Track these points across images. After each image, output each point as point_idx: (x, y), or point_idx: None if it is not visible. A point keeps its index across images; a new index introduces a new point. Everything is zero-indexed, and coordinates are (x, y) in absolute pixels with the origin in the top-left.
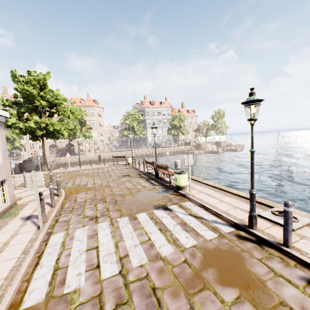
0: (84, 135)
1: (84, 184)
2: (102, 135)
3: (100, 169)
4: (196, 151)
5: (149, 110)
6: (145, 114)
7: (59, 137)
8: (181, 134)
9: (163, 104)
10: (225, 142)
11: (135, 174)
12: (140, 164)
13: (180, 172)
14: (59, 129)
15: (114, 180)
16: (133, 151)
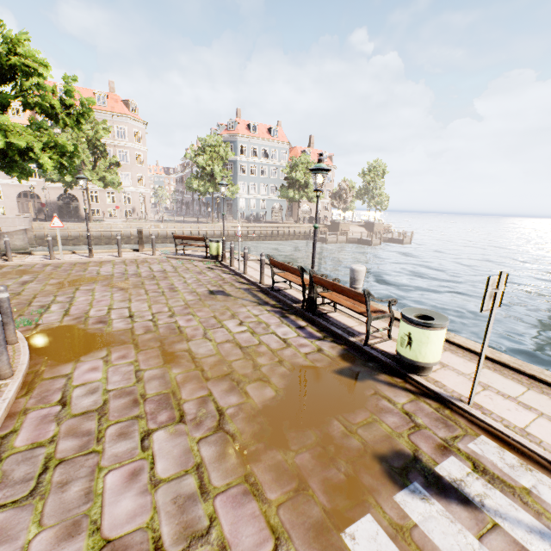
0: (101, 179)
1: (100, 315)
2: (144, 183)
3: (142, 264)
4: (332, 237)
5: (245, 143)
6: (236, 149)
7: (32, 173)
8: (303, 201)
9: (275, 135)
10: (382, 225)
11: (240, 289)
12: (241, 260)
13: (434, 324)
14: (28, 147)
15: (187, 307)
16: (209, 225)
